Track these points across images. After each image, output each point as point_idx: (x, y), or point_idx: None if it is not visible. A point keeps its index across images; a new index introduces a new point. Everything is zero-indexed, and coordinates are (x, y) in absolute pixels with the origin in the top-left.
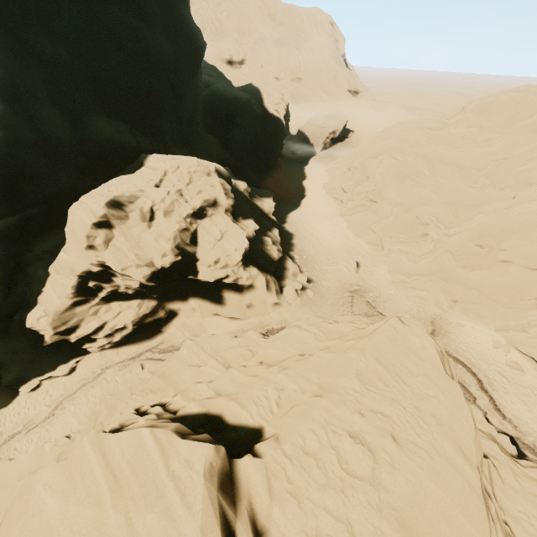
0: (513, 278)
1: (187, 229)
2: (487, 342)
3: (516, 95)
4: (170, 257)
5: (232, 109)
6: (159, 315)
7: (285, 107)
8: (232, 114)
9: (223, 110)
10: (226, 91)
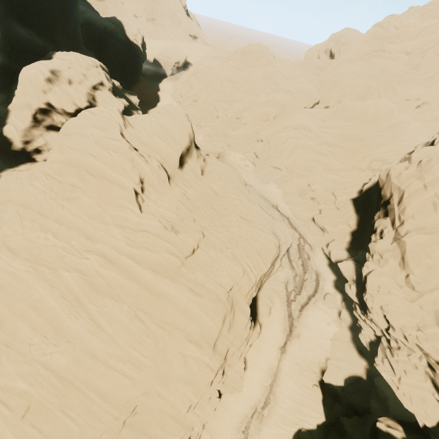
0: (248, 131)
1: (89, 92)
2: (239, 159)
3: (255, 47)
4: (84, 101)
5: (102, 34)
6: None
7: (141, 39)
8: (103, 38)
9: (96, 33)
10: (97, 20)
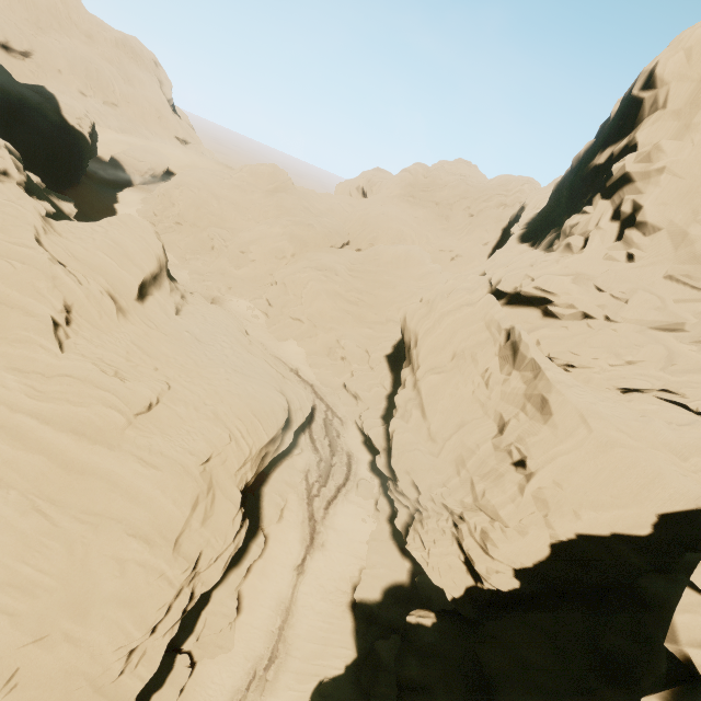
0: (258, 271)
1: None
2: (244, 308)
3: (268, 168)
4: None
5: (16, 104)
6: None
7: (91, 125)
8: (17, 110)
9: (3, 101)
10: (8, 83)
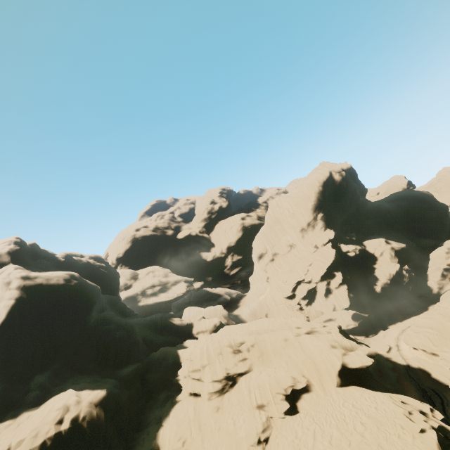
0: None
1: None
2: None
3: None
4: None
5: None
6: None
7: None
8: None
9: None
10: None
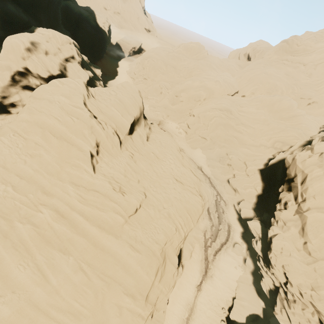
0: (183, 107)
1: (62, 63)
2: (175, 127)
3: (194, 45)
4: (56, 70)
5: (78, 18)
6: None
7: (108, 26)
8: (78, 21)
9: (73, 17)
10: (75, 7)
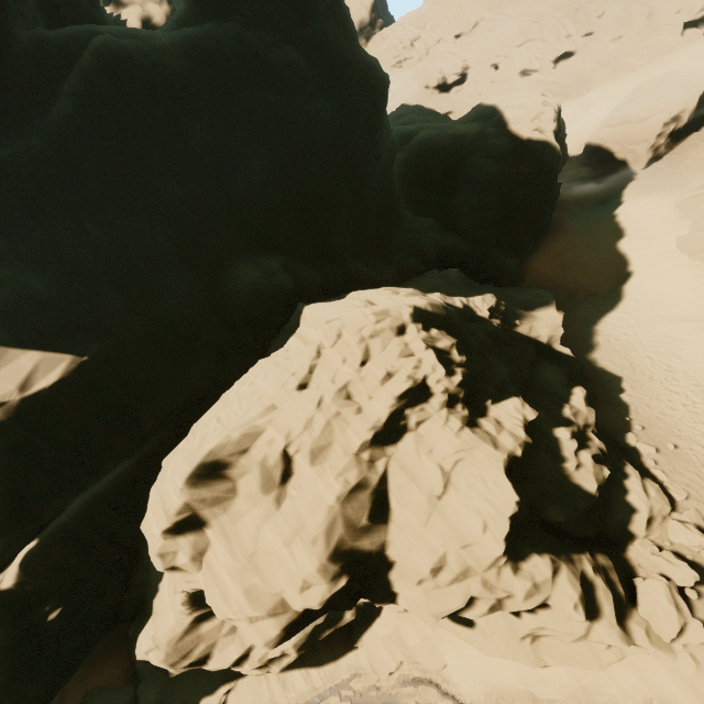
0: None
1: (362, 484)
2: None
3: None
4: (319, 588)
5: (451, 161)
6: (345, 619)
7: (554, 116)
8: (453, 168)
9: (437, 168)
10: (438, 136)
